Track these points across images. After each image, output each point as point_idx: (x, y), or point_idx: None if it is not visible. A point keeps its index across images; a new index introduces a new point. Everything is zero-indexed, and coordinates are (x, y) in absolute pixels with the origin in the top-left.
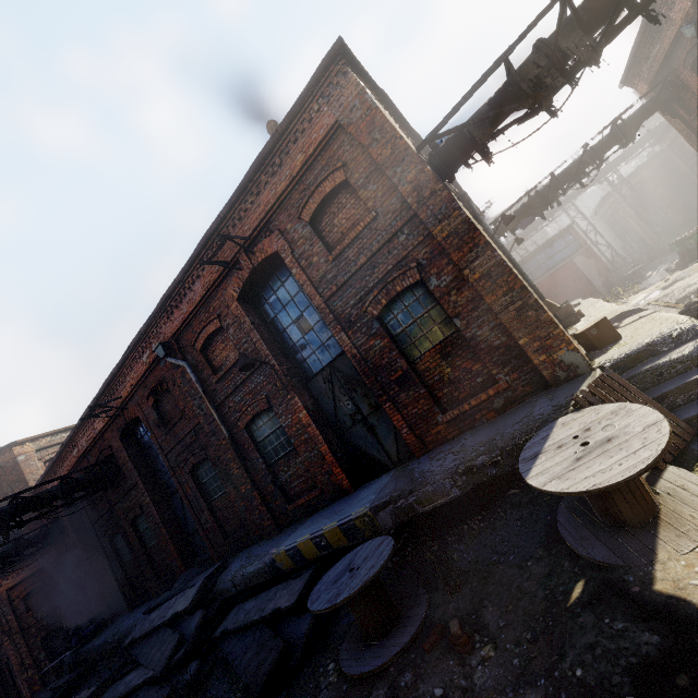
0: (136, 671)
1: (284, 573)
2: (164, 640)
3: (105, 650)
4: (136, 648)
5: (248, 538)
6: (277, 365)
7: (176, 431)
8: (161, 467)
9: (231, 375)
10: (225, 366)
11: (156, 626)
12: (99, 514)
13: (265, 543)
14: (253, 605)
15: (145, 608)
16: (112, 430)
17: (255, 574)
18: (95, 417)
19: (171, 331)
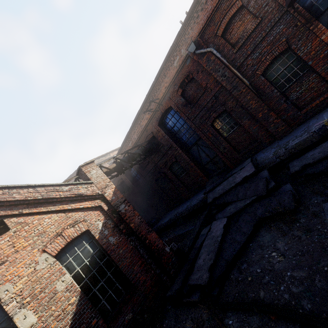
0: (232, 204)
1: (316, 142)
2: (247, 187)
3: (163, 228)
4: (218, 201)
5: (258, 146)
6: (300, 7)
7: (199, 103)
8: (182, 135)
9: (250, 40)
10: (245, 35)
11: (231, 187)
12: (148, 171)
13: (283, 139)
14: (322, 149)
15: (185, 203)
16: (152, 122)
17: (301, 143)
18: (148, 111)
19: (197, 31)
